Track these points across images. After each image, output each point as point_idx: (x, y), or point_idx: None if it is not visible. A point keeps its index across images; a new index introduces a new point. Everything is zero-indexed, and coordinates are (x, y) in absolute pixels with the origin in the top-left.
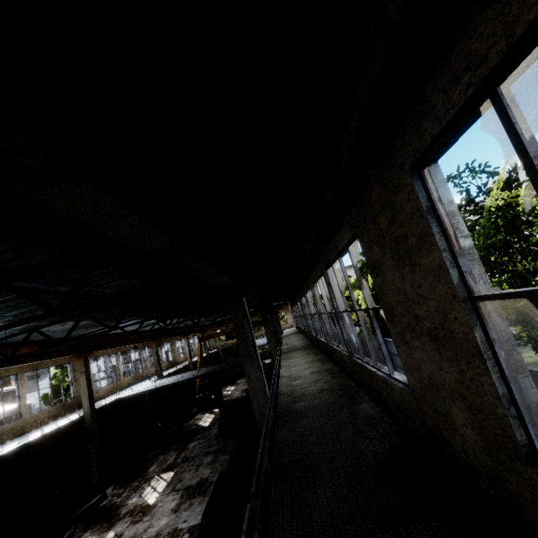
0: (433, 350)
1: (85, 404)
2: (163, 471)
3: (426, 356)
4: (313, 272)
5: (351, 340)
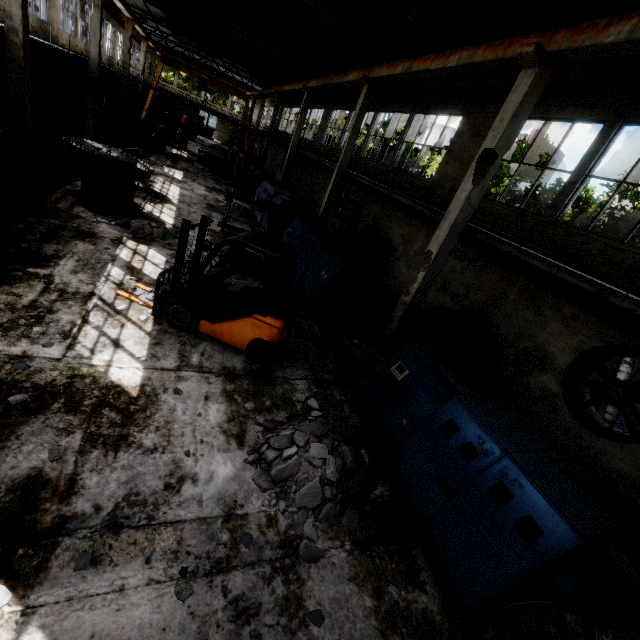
0: (457, 166)
1: (93, 49)
2: (169, 166)
3: (453, 168)
4: (397, 106)
5: (397, 160)
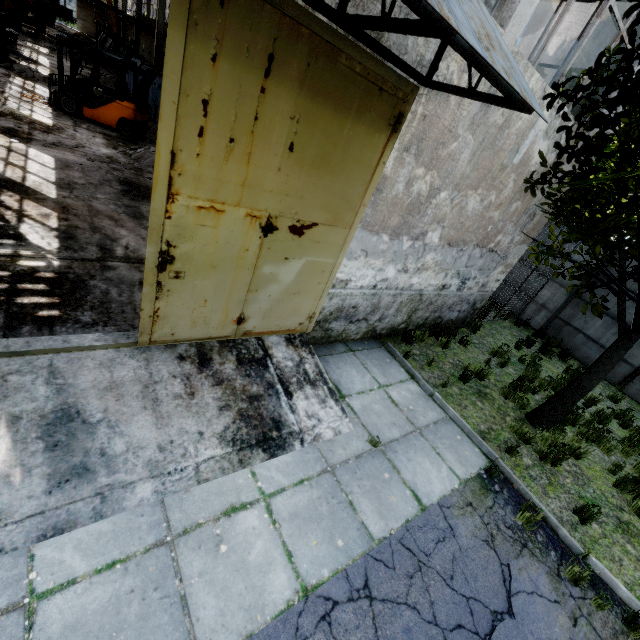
0: None
1: None
2: (31, 42)
3: None
4: None
5: None
